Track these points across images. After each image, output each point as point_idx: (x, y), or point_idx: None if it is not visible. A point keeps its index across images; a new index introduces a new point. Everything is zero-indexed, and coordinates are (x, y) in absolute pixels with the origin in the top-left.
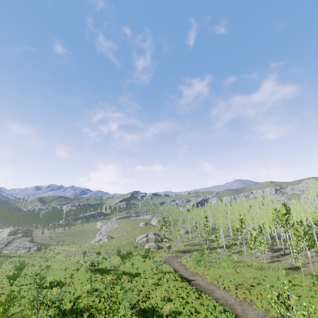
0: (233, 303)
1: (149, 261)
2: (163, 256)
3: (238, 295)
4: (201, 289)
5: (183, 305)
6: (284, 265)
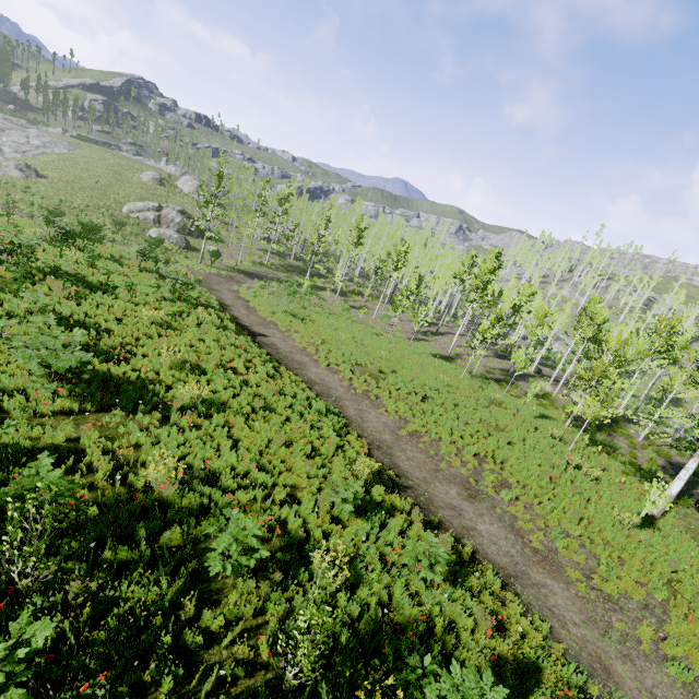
0: (342, 396)
1: (155, 266)
2: (195, 267)
3: (353, 384)
4: (279, 357)
5: (234, 389)
6: (432, 349)
